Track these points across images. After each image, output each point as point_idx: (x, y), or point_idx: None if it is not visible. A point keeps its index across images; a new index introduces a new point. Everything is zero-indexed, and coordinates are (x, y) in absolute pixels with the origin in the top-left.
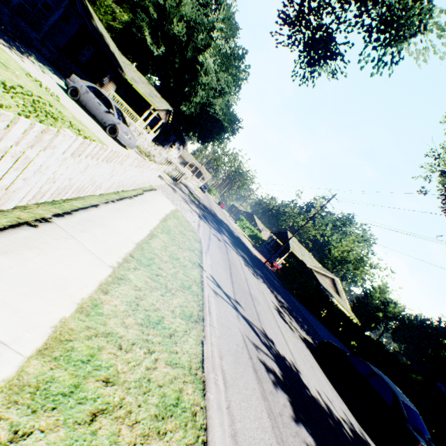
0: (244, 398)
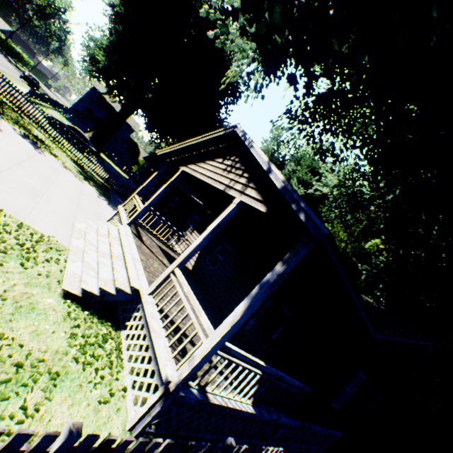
0: (2, 68)
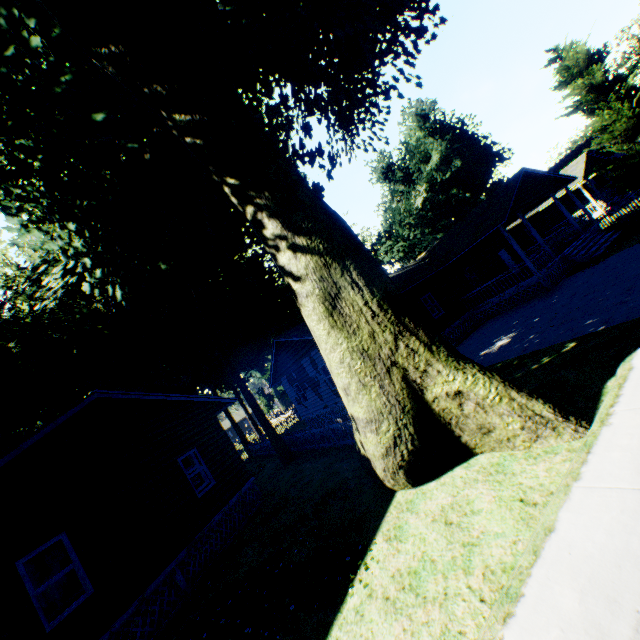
0: None
